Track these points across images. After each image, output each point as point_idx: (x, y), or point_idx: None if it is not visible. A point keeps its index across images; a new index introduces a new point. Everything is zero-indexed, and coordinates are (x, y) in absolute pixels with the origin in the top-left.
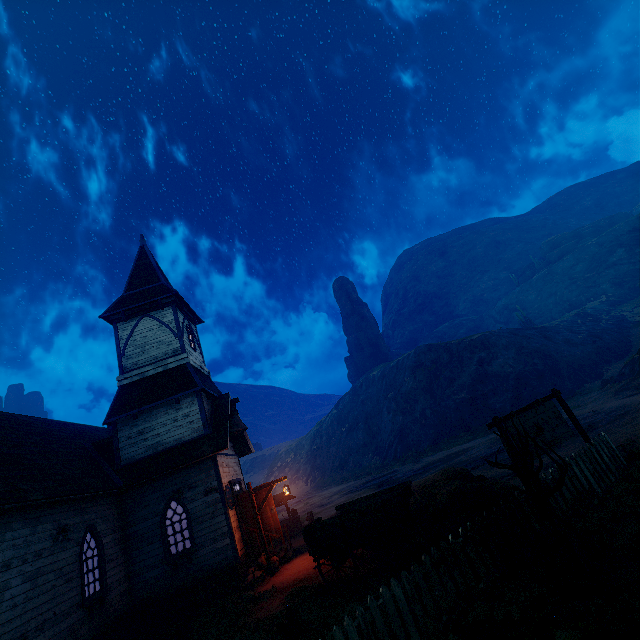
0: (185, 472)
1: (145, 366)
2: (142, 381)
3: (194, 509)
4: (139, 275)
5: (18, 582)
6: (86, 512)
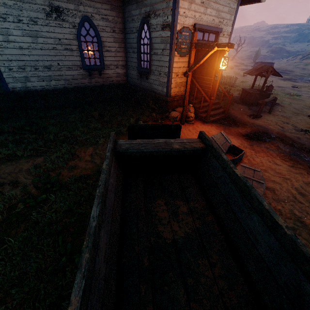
0: None
1: None
2: None
3: (154, 39)
4: None
5: (19, 34)
6: (81, 3)
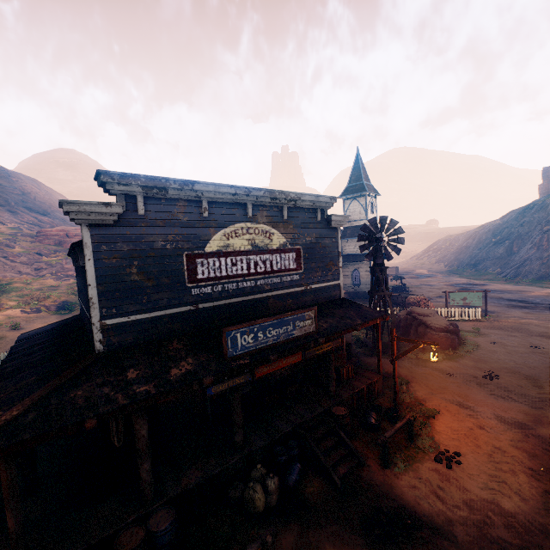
0: (360, 263)
1: (352, 221)
2: (351, 227)
3: (361, 274)
4: (354, 175)
5: None
6: None
